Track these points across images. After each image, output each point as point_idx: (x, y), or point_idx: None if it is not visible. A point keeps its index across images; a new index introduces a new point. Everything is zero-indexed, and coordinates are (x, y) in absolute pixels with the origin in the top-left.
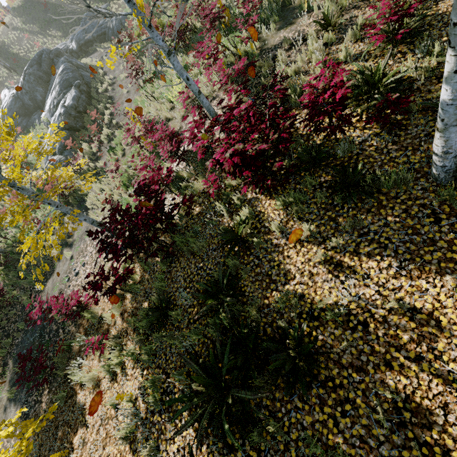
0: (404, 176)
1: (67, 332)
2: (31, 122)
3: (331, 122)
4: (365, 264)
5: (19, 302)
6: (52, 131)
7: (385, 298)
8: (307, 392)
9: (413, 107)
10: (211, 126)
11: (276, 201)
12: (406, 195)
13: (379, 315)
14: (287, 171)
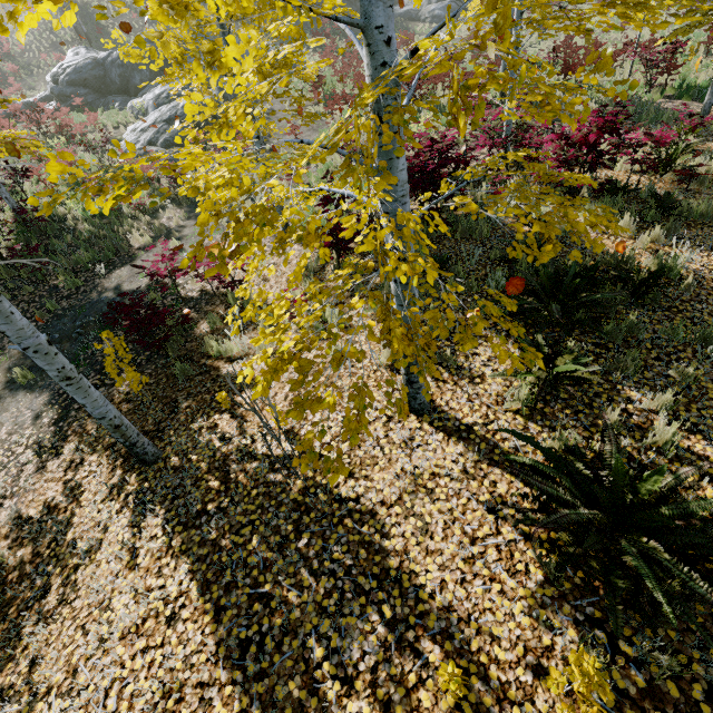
0: (712, 207)
1: (178, 317)
2: (104, 102)
3: (628, 177)
4: (685, 253)
5: (47, 279)
6: (163, 117)
7: (711, 270)
8: (651, 314)
9: (706, 180)
10: (506, 139)
11: (585, 206)
12: (711, 224)
13: (708, 278)
14: (600, 185)
